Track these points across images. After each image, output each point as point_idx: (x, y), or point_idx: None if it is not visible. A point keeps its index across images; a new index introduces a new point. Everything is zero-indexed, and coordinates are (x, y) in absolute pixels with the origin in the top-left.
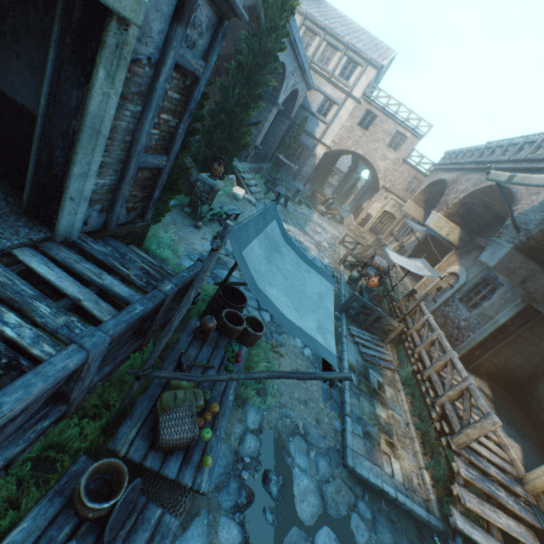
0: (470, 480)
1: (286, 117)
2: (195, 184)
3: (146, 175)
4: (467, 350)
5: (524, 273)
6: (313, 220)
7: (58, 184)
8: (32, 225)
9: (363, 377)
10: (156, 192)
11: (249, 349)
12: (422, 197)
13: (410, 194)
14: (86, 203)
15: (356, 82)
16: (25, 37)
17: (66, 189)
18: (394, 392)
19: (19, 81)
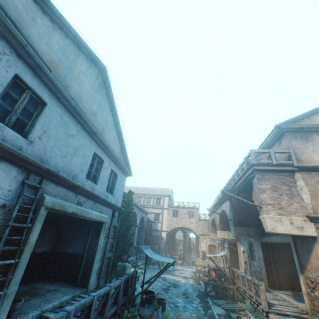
0: (277, 318)
1: (142, 228)
2: (117, 269)
3: (107, 261)
4: (266, 278)
5: (244, 231)
6: (177, 268)
7: (89, 268)
8: (81, 288)
9: (227, 316)
10: (110, 267)
11: (163, 313)
12: (213, 229)
13: None
14: (96, 273)
15: (163, 203)
16: (80, 236)
17: (92, 268)
18: (248, 317)
19: (77, 247)
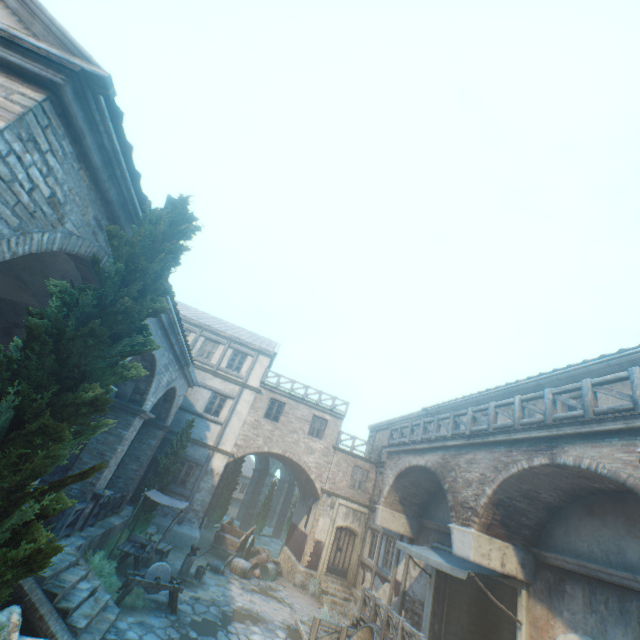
0: None
1: (157, 426)
2: None
3: None
4: None
5: None
6: (237, 608)
7: None
8: None
9: None
10: None
11: None
12: (394, 495)
13: (360, 488)
14: None
15: (250, 370)
16: None
17: None
18: None
19: None
